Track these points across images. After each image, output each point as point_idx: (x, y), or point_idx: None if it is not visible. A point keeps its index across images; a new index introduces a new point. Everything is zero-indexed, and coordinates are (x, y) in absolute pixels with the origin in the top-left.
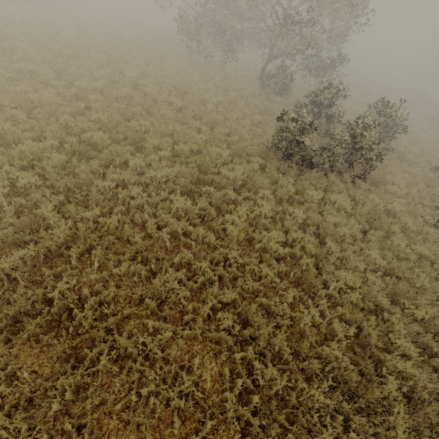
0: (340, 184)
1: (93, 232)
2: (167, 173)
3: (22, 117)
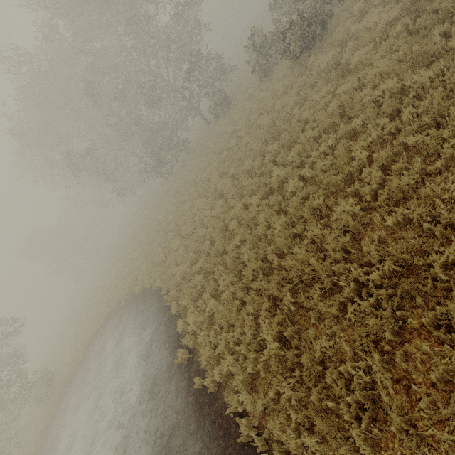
0: (347, 4)
1: (395, 62)
2: (318, 96)
3: (238, 206)
